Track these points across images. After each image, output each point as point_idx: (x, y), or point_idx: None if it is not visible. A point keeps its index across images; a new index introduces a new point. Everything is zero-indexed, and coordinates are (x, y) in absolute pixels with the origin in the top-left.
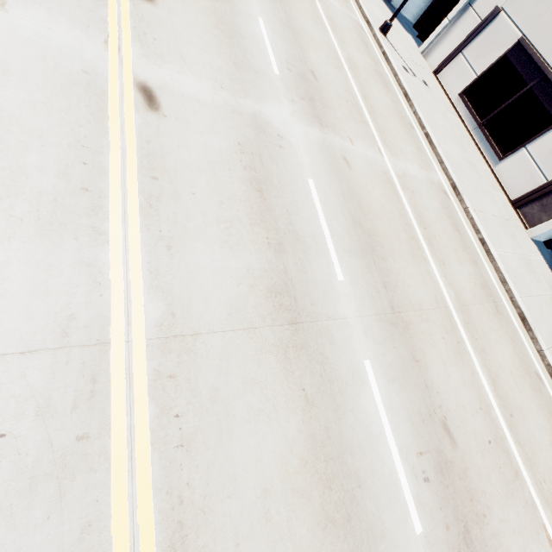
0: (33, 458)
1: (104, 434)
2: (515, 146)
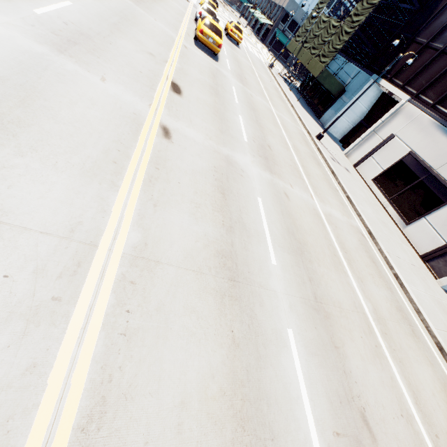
0: (18, 299)
1: (72, 303)
2: (417, 216)
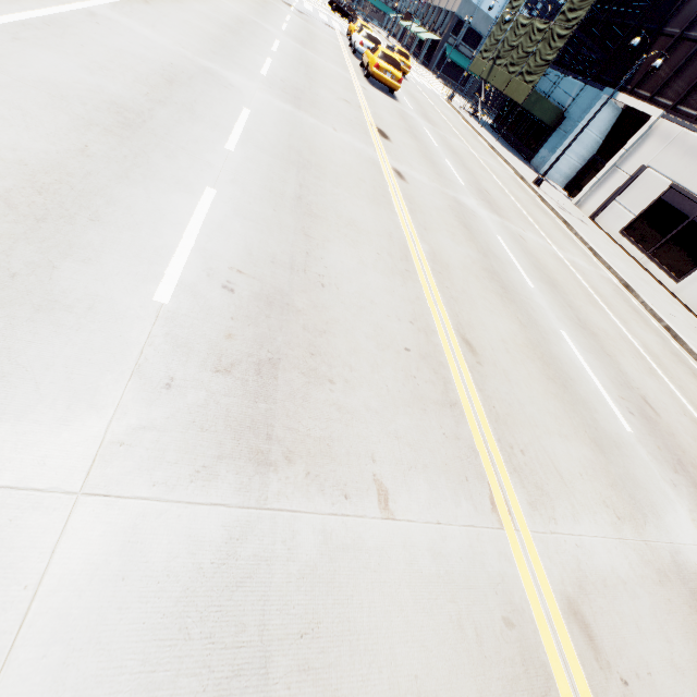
0: (391, 266)
1: (416, 275)
2: (690, 268)
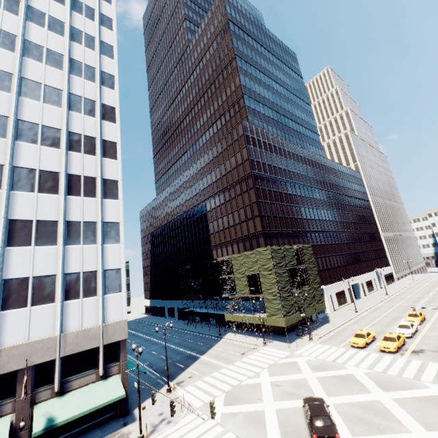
0: None
1: None
2: (345, 299)
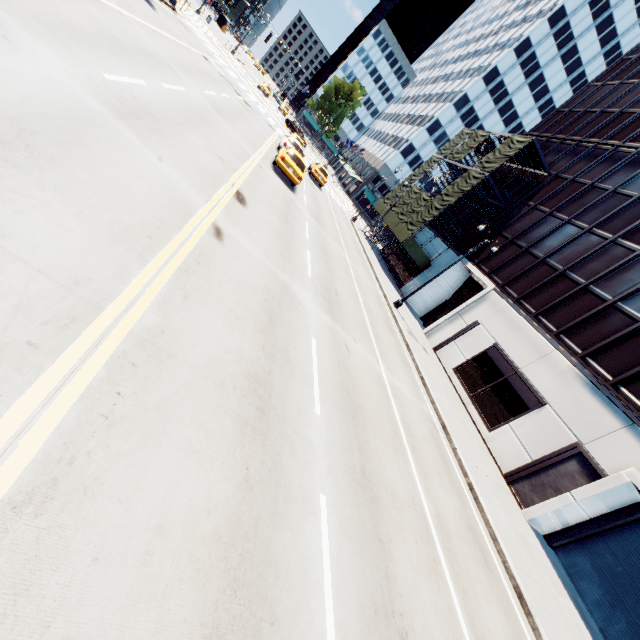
0: None
1: (51, 357)
2: (500, 421)
